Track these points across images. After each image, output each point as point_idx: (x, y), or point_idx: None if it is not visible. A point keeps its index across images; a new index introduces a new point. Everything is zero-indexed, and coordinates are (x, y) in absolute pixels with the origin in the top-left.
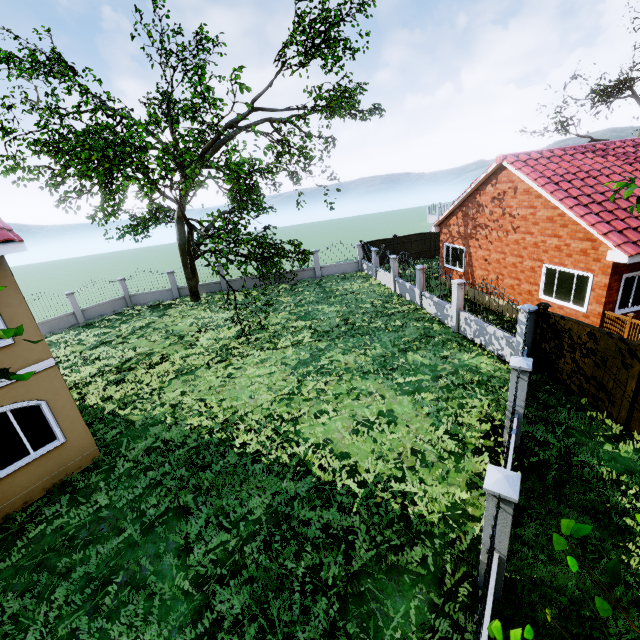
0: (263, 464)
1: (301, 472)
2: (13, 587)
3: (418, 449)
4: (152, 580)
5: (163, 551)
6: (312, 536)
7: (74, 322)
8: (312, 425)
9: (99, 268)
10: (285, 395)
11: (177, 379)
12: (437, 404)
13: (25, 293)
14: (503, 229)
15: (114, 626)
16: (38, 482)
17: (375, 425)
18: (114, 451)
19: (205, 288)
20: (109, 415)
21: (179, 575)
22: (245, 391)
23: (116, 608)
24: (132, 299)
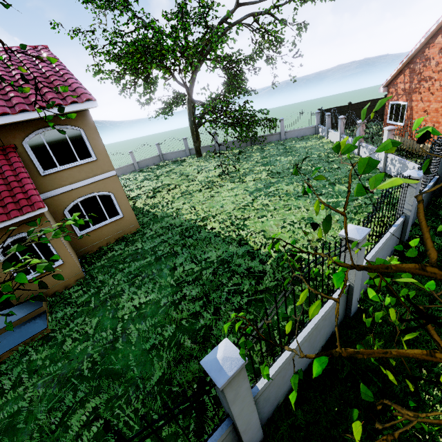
0: (220, 238)
1: (242, 243)
2: (101, 272)
3: (322, 238)
4: (156, 277)
5: (163, 268)
6: (240, 271)
7: (133, 169)
8: (255, 223)
9: (149, 142)
10: (242, 206)
11: (182, 197)
12: (346, 214)
13: (112, 157)
14: None
15: (139, 290)
16: (112, 235)
17: (296, 224)
18: (146, 227)
19: (205, 149)
20: (146, 212)
21: (169, 277)
22: (218, 203)
23: (141, 285)
24: (163, 156)
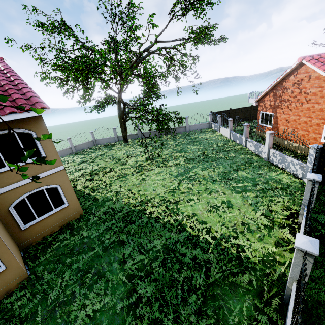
0: (160, 223)
1: (180, 229)
2: (47, 269)
3: (245, 222)
4: (108, 274)
5: (112, 261)
6: (187, 262)
7: (71, 152)
8: (185, 206)
9: (81, 127)
10: (171, 190)
11: (117, 180)
12: (256, 199)
13: None
14: (299, 101)
15: (91, 293)
16: (57, 223)
17: (220, 208)
18: (89, 212)
19: (130, 136)
20: (87, 195)
21: (120, 273)
22: (151, 187)
23: (91, 285)
24: (96, 141)
